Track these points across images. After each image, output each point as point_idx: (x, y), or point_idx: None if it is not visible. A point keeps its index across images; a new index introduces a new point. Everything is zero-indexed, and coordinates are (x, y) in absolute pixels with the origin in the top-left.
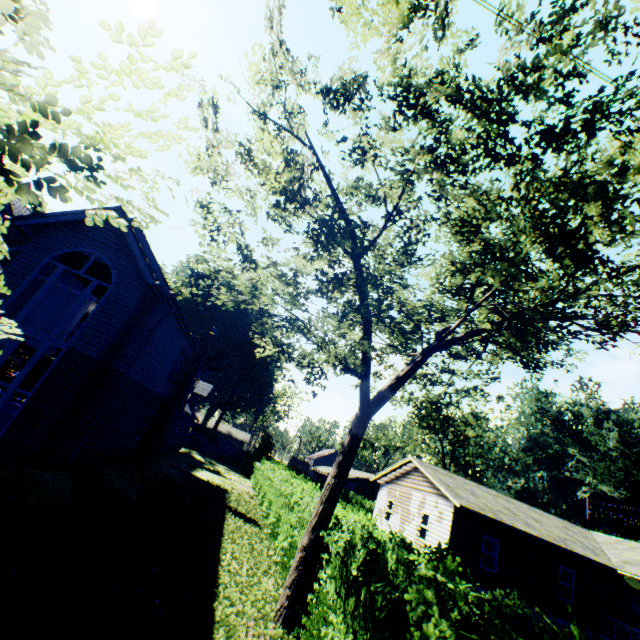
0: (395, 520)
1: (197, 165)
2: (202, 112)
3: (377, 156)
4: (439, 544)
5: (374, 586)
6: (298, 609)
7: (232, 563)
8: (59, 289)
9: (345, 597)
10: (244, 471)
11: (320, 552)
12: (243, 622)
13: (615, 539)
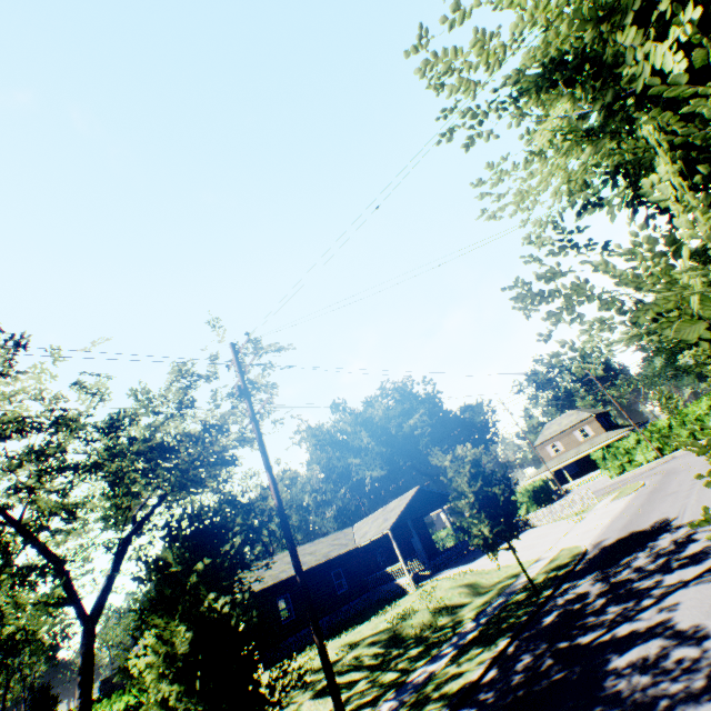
0: None
1: None
2: None
3: None
4: None
5: None
6: None
7: None
8: None
9: None
10: None
11: None
12: None
13: (363, 521)
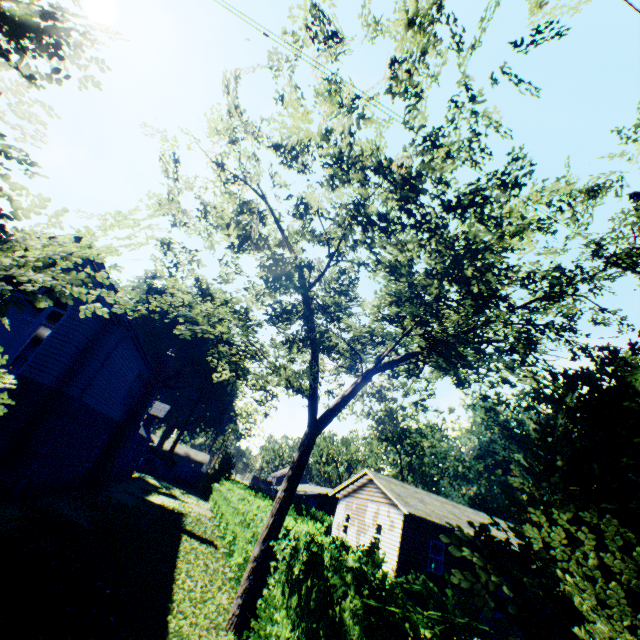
0: (352, 532)
1: (158, 208)
2: (164, 164)
3: (312, 220)
4: (370, 542)
5: (310, 581)
6: (249, 616)
7: (187, 581)
8: (7, 313)
9: (289, 596)
10: (202, 493)
11: (270, 561)
12: (196, 631)
13: None
